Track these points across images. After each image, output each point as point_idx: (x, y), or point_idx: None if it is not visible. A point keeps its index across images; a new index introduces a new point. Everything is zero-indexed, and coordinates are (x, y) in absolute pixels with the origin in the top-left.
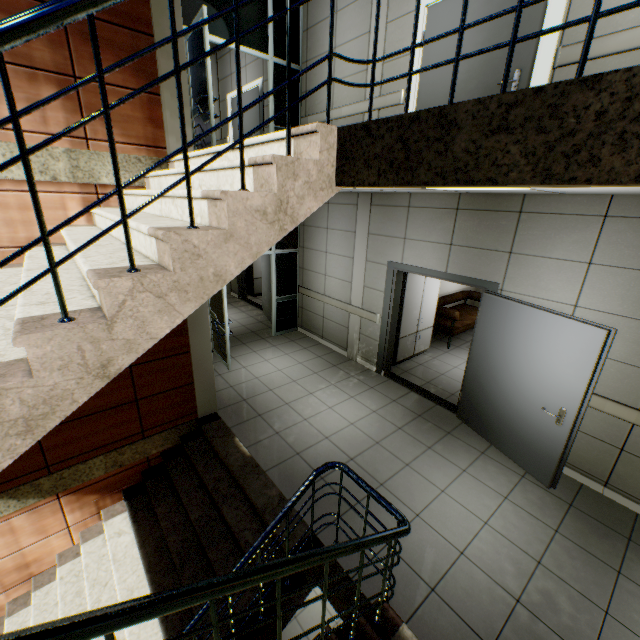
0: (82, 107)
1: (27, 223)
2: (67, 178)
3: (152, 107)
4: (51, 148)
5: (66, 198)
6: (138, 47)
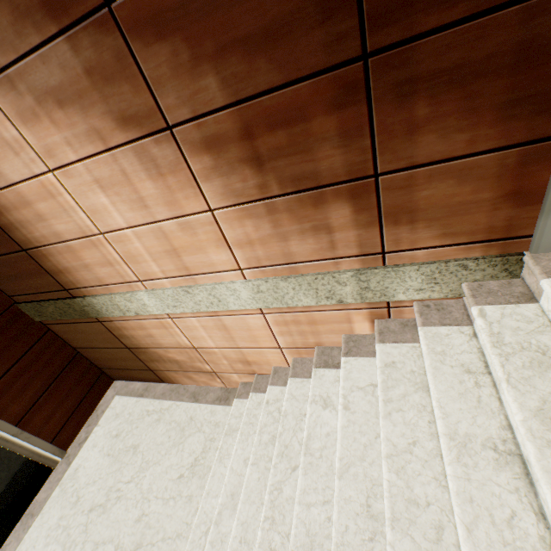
0: (380, 214)
1: (314, 332)
2: (353, 299)
3: (524, 168)
4: (337, 274)
5: (351, 313)
6: (535, 37)
